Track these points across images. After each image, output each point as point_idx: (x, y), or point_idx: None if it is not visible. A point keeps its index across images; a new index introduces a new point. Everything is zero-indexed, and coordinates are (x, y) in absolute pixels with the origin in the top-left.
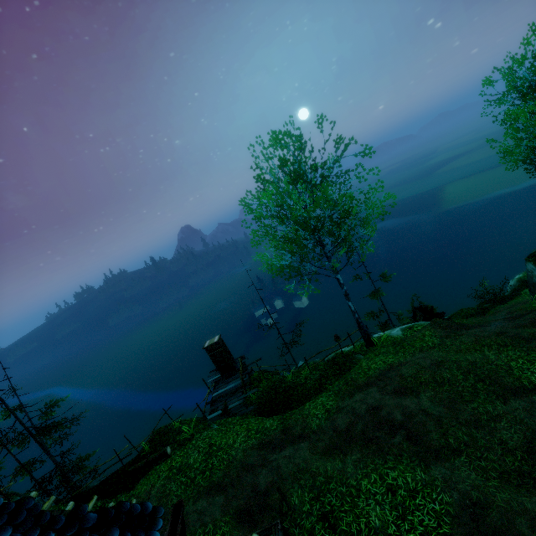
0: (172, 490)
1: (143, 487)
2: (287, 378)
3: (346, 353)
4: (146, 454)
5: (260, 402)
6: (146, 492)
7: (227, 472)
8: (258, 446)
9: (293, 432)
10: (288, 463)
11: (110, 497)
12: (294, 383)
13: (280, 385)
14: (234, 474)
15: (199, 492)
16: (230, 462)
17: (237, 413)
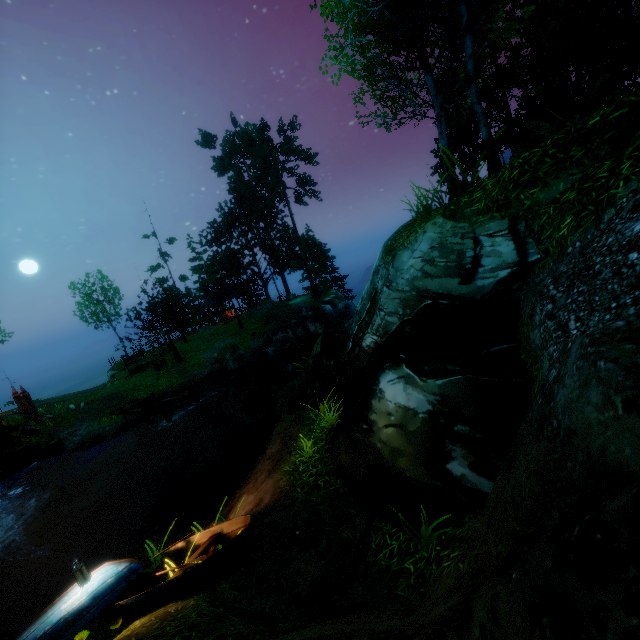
0: None
1: None
2: None
3: None
4: None
5: None
6: None
7: None
8: None
9: None
10: None
11: None
12: None
13: None
14: None
15: None
16: None
17: None
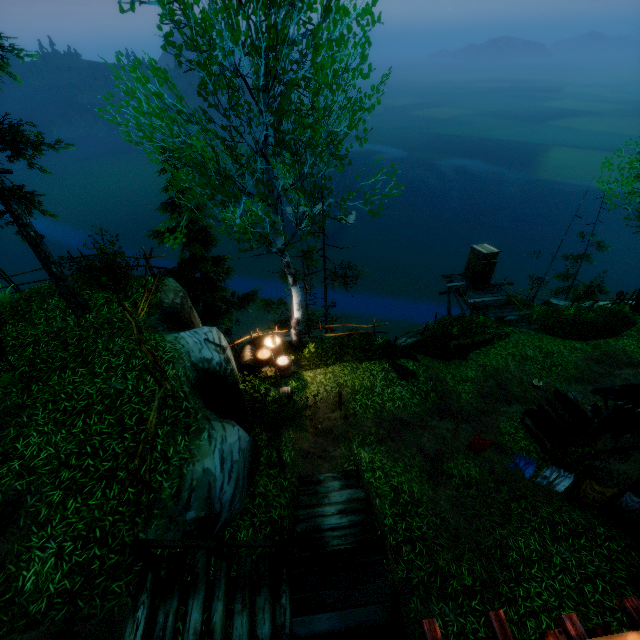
0: (533, 371)
1: (492, 362)
2: (565, 313)
3: (612, 309)
4: (455, 335)
5: (543, 324)
6: (504, 366)
7: (581, 372)
8: (591, 360)
9: (620, 359)
10: (636, 379)
11: (444, 360)
12: (579, 319)
13: (558, 316)
14: (589, 375)
15: (567, 380)
16: (576, 365)
17: (520, 326)
